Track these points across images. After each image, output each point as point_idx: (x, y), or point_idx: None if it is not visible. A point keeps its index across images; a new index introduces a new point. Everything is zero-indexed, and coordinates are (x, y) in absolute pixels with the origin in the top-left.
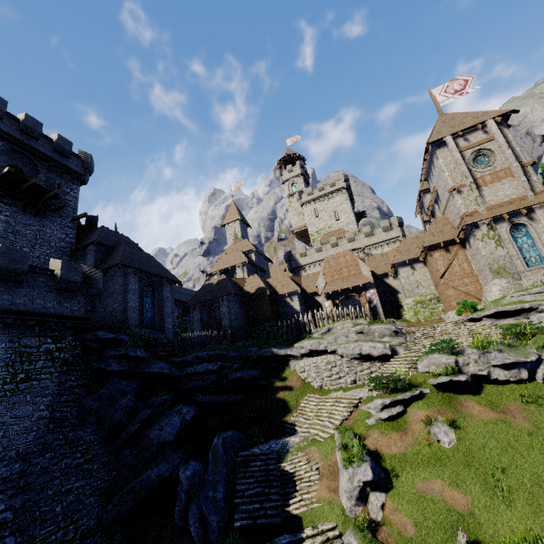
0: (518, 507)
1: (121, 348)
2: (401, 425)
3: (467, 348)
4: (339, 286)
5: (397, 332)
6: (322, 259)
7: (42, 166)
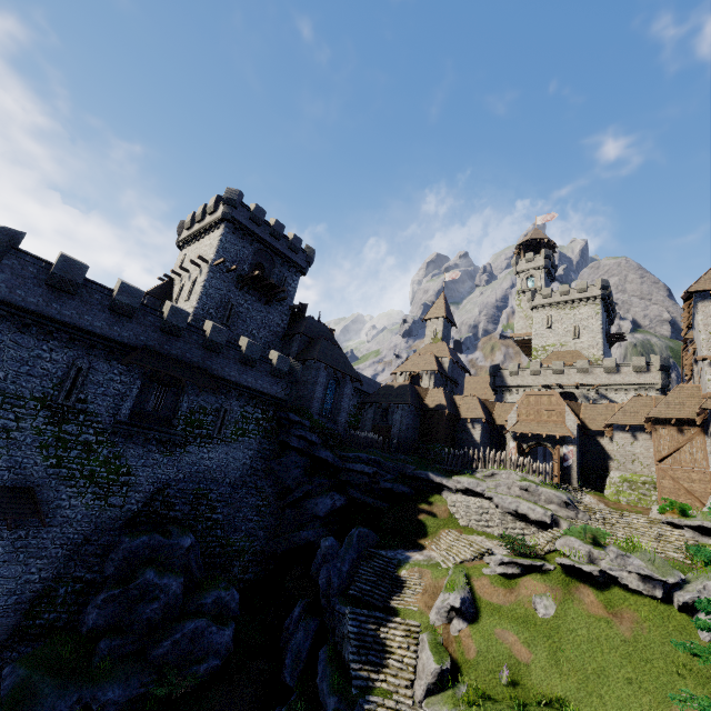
0: (568, 679)
1: (303, 430)
2: (511, 584)
3: (612, 544)
4: (531, 429)
5: (568, 504)
6: (536, 385)
7: (278, 261)
